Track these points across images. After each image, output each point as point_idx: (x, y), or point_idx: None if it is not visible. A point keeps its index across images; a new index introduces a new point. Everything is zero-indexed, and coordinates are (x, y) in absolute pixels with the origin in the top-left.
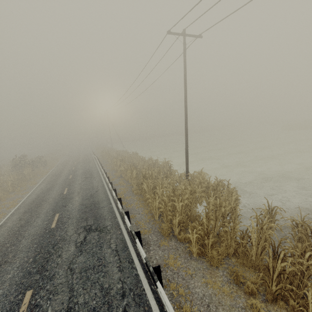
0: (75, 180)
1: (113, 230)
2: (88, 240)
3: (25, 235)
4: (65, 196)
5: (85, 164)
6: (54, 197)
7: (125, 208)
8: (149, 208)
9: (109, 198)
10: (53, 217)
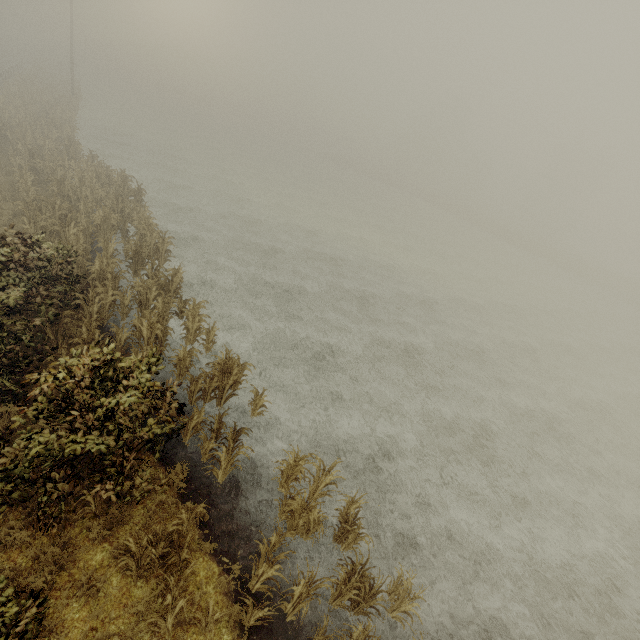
0: None
1: None
2: None
3: None
4: None
5: None
6: None
7: None
8: None
9: None
10: None
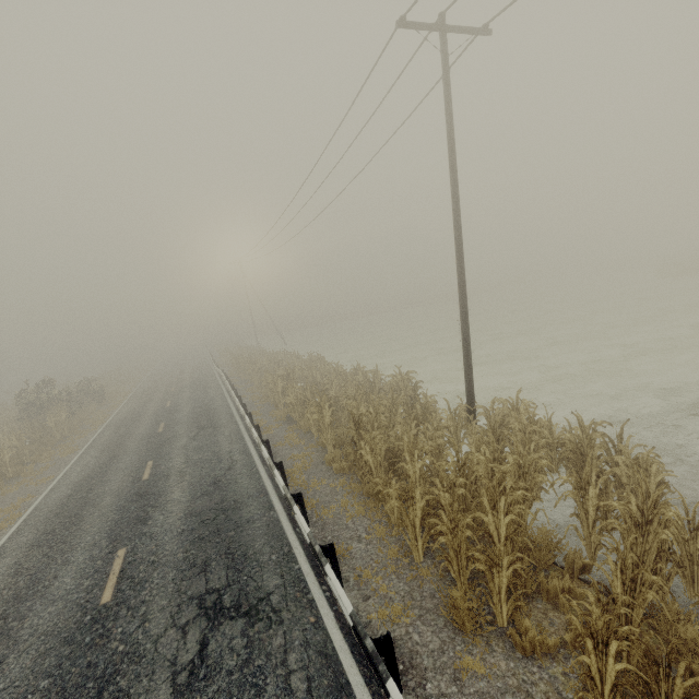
0: (173, 436)
1: (290, 612)
2: (215, 658)
3: (19, 637)
4: (145, 486)
5: (197, 392)
6: (118, 490)
7: (313, 520)
8: (385, 518)
9: (266, 489)
10: (109, 563)
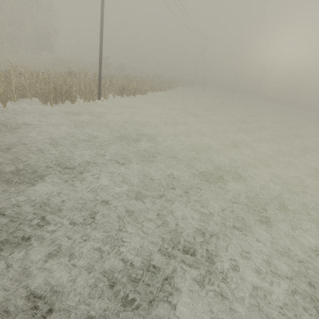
0: None
1: None
2: None
3: None
4: None
5: None
6: None
7: None
8: None
9: None
10: None
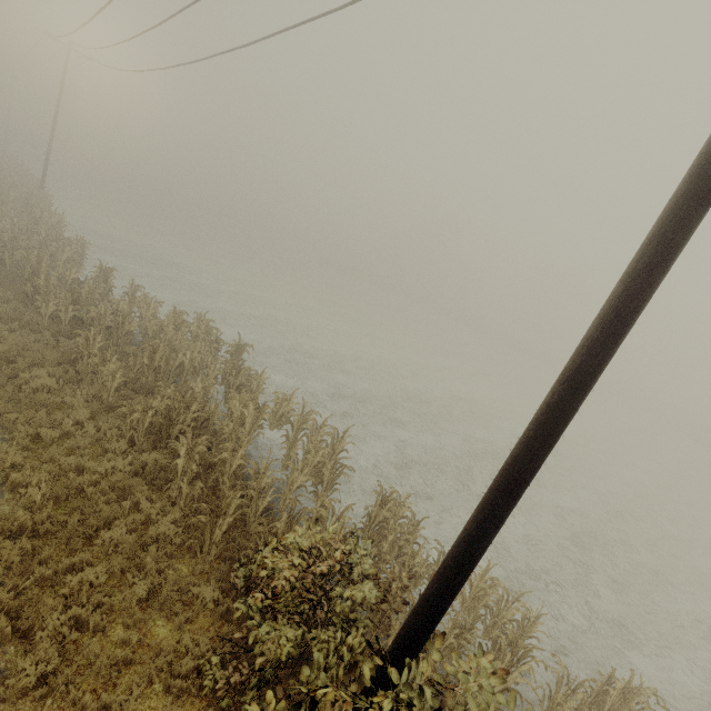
0: None
1: None
2: None
3: None
4: None
5: None
6: None
7: None
8: None
9: None
10: None
